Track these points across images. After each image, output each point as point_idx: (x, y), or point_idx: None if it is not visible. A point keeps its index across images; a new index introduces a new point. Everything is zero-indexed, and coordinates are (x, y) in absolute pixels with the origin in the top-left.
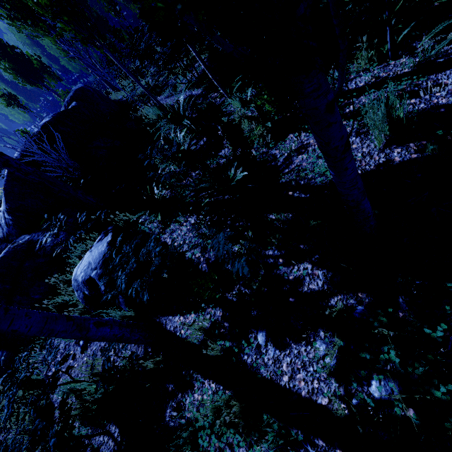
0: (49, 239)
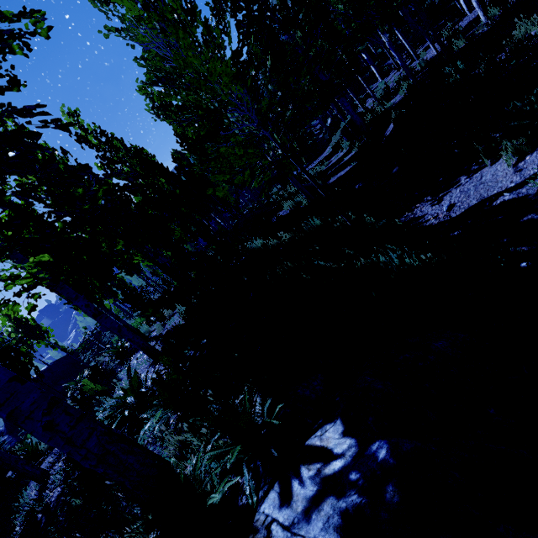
0: None
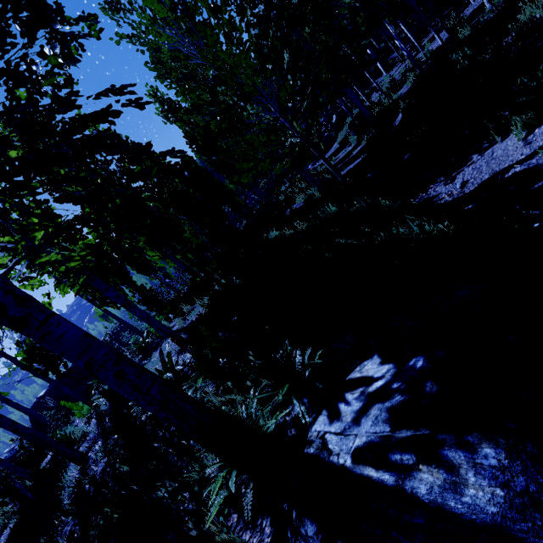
0: (17, 448)
